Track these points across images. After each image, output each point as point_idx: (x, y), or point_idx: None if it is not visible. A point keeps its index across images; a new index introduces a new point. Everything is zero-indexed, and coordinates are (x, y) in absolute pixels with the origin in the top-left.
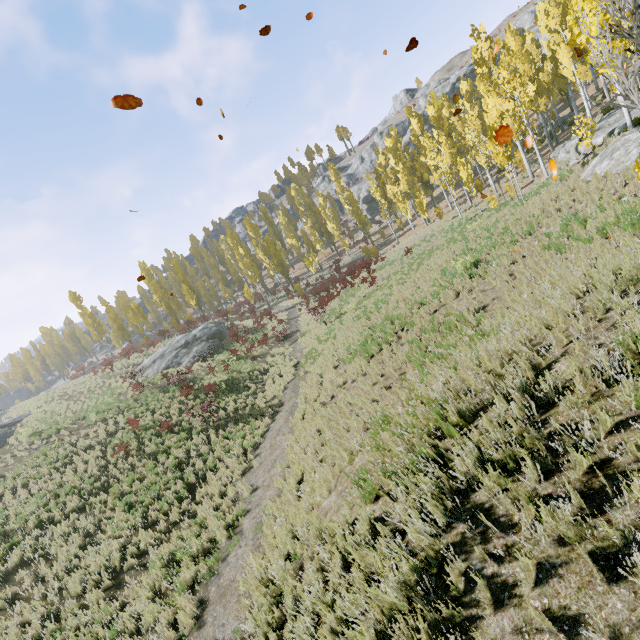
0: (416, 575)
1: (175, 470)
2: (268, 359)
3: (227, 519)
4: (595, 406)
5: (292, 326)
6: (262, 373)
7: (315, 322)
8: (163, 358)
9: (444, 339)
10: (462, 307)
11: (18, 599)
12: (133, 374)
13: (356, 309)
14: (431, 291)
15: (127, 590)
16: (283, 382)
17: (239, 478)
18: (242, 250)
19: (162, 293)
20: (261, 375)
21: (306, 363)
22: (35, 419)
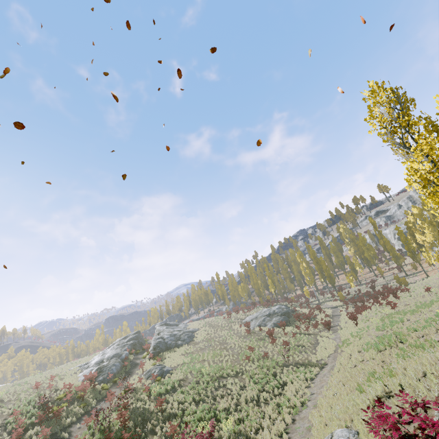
0: (367, 402)
1: (272, 375)
2: (318, 337)
3: (300, 399)
4: (436, 378)
5: (334, 320)
6: (314, 344)
7: (351, 322)
8: (257, 319)
9: (415, 351)
10: (437, 338)
11: (223, 396)
12: (245, 324)
13: (379, 322)
14: (423, 324)
15: (263, 407)
16: (327, 352)
17: (304, 389)
18: (304, 264)
19: (256, 280)
20: (314, 345)
21: (342, 345)
22: (202, 332)
